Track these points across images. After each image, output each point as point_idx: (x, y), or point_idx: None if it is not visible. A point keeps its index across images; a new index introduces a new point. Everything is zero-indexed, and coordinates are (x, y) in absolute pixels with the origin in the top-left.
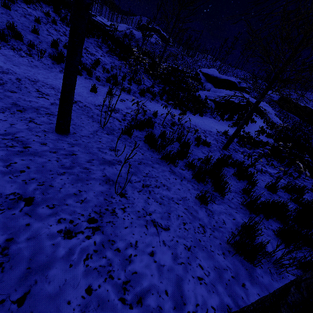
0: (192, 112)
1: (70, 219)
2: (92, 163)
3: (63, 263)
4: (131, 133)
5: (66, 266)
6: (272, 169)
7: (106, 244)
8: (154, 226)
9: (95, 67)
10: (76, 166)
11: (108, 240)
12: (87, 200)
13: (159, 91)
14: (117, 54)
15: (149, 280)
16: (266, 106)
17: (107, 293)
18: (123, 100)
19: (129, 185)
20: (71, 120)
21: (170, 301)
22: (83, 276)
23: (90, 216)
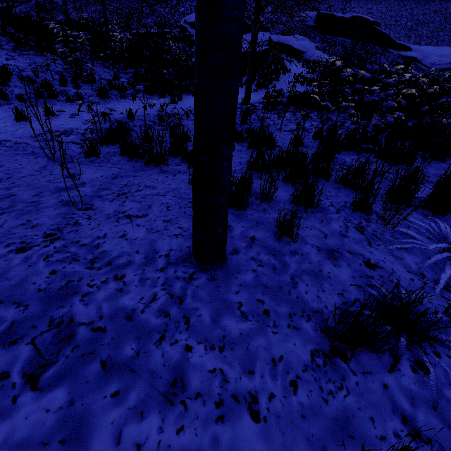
0: (191, 92)
1: (21, 241)
2: (40, 195)
3: (21, 267)
4: (96, 150)
5: (25, 267)
6: (309, 123)
7: (69, 245)
8: (127, 218)
9: (7, 82)
10: (18, 204)
11: (72, 242)
12: (40, 225)
13: (129, 81)
14: (33, 45)
15: (119, 251)
16: (301, 40)
17: (73, 269)
18: (75, 115)
19: (98, 200)
20: (1, 167)
21: (141, 255)
22: (45, 267)
23: (46, 234)
